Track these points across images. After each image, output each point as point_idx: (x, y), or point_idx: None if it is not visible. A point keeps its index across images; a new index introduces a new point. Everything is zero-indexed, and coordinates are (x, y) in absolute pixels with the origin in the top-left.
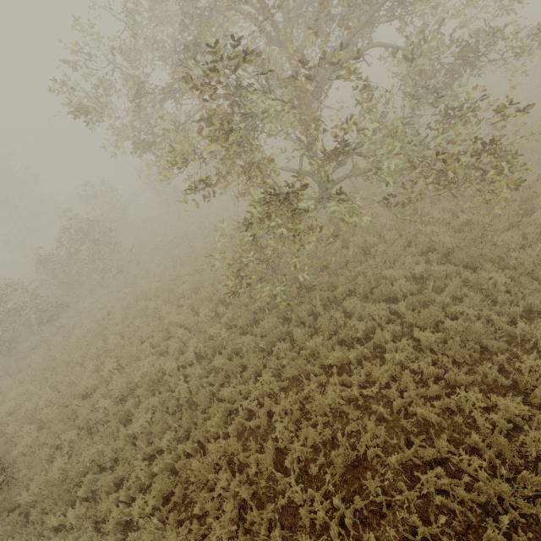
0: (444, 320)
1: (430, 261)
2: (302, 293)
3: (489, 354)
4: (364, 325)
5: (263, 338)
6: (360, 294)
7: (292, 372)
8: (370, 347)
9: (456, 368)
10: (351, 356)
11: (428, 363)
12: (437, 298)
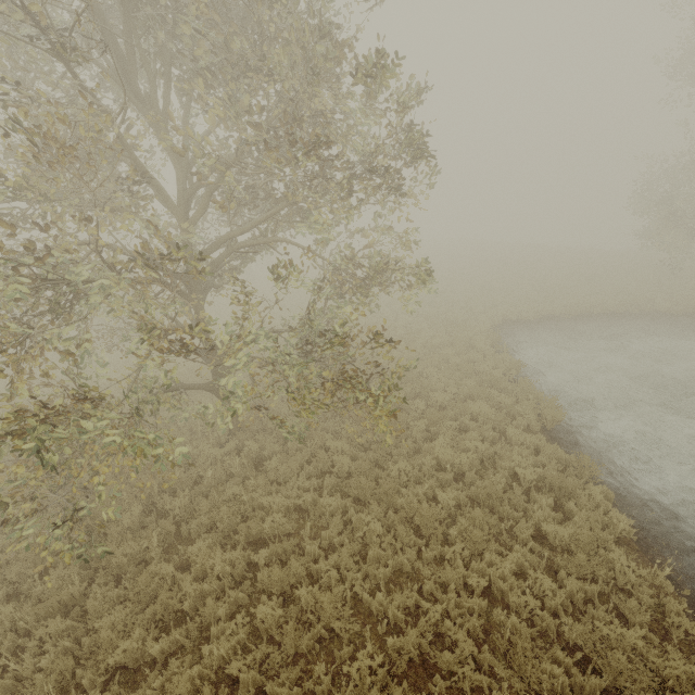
0: (297, 585)
1: (325, 487)
2: (148, 521)
3: (339, 642)
4: (201, 587)
5: (30, 610)
6: (224, 530)
7: (46, 684)
8: (194, 629)
9: (293, 670)
10: (155, 648)
11: (257, 660)
12: (308, 546)
